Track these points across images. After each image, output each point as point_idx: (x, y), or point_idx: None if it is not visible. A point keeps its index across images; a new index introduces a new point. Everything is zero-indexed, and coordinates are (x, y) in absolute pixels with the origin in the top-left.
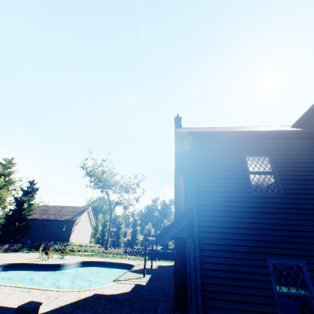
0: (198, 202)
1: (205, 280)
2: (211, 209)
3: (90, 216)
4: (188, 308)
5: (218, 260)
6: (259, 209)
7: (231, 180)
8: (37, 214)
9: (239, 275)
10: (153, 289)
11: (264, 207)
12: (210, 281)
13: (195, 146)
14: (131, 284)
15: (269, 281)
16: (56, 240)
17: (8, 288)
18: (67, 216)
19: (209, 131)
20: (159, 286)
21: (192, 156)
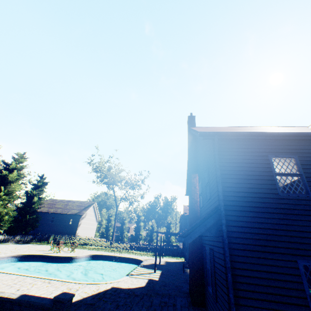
0: (225, 202)
1: (236, 279)
2: (238, 209)
3: (96, 211)
4: (207, 305)
5: (248, 260)
6: (287, 210)
7: (258, 181)
8: (45, 208)
9: (270, 276)
10: (167, 285)
11: (293, 208)
12: (240, 280)
13: (219, 147)
14: (144, 279)
15: (300, 282)
16: (63, 233)
17: (29, 279)
18: (74, 210)
19: (234, 132)
20: (172, 282)
21: (217, 156)
